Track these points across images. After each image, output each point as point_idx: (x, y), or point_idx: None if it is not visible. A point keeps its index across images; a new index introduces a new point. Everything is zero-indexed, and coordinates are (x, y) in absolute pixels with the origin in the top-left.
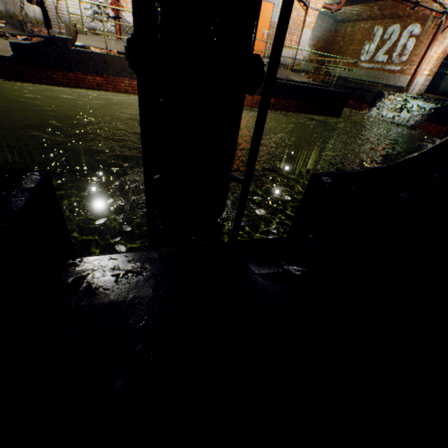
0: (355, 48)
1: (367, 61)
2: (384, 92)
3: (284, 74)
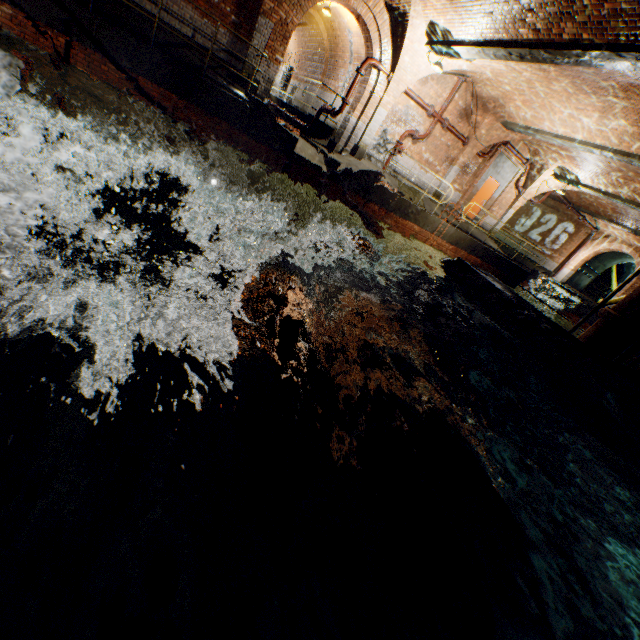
0: (512, 216)
1: (520, 233)
2: (539, 272)
3: (484, 238)
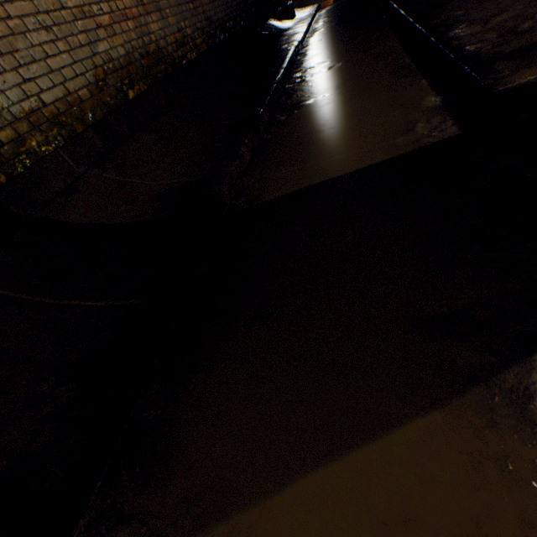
0: None
1: None
2: None
3: None
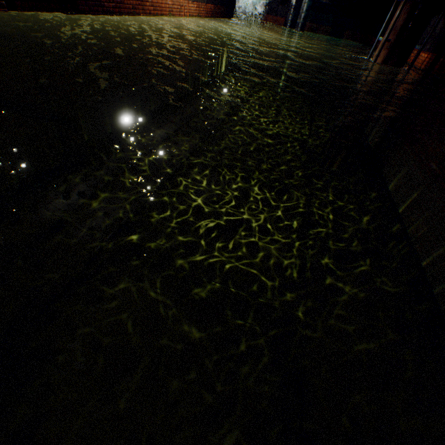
0: None
1: None
2: None
3: None
